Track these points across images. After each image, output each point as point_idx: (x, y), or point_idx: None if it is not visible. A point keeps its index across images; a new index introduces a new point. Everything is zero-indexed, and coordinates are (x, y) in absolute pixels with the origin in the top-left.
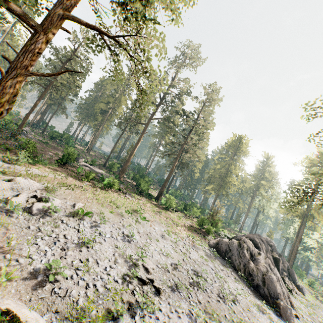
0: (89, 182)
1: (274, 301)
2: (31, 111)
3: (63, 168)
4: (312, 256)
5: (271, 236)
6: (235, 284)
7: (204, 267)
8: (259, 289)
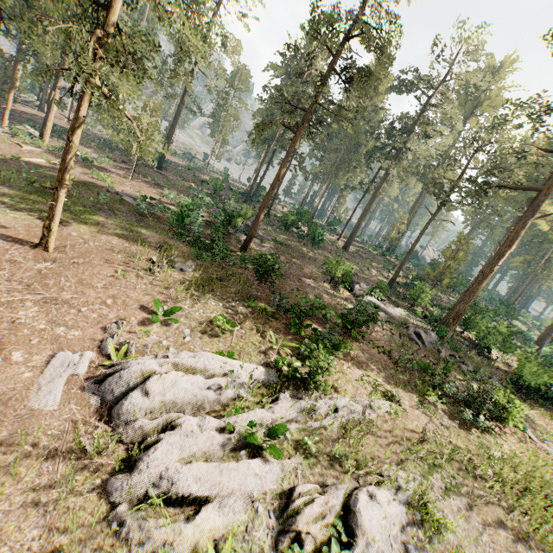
0: (436, 398)
1: None
2: (270, 192)
3: (358, 340)
4: None
5: None
6: None
7: None
8: None
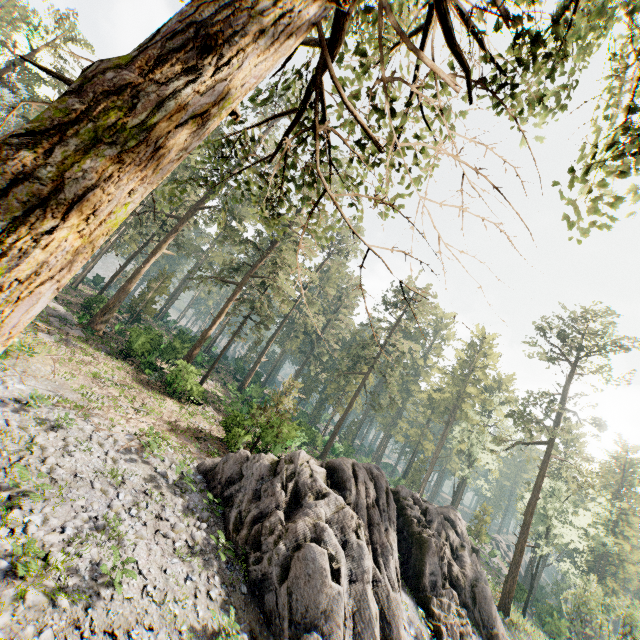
0: None
1: (297, 634)
2: None
3: None
4: (575, 572)
5: (486, 520)
6: (168, 559)
7: (77, 491)
8: (264, 593)
